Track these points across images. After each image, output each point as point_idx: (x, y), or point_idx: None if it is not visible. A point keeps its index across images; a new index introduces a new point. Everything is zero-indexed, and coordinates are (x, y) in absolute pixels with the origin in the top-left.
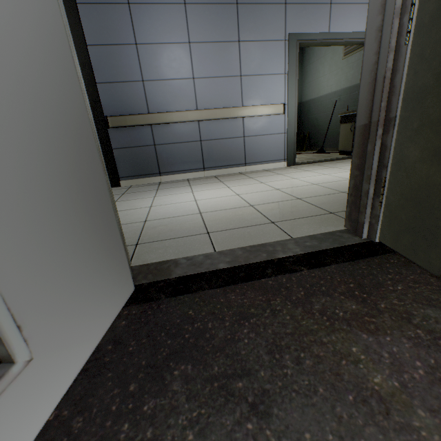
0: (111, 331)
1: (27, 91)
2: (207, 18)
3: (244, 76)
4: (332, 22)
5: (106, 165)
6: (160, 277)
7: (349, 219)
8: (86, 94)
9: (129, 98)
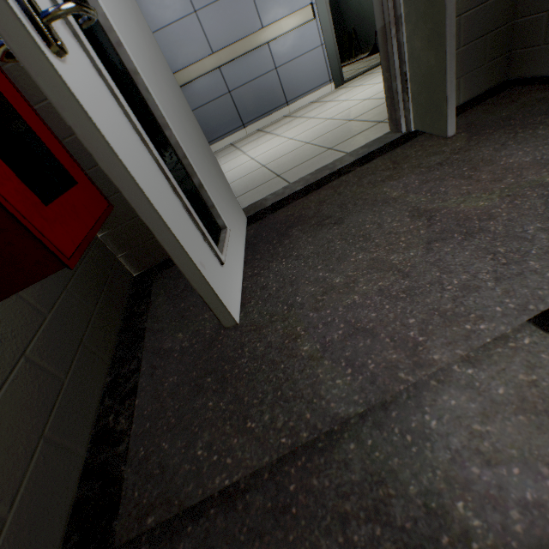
0: (248, 236)
1: (172, 98)
2: None
3: None
4: None
5: None
6: (259, 209)
7: (391, 121)
8: None
9: None
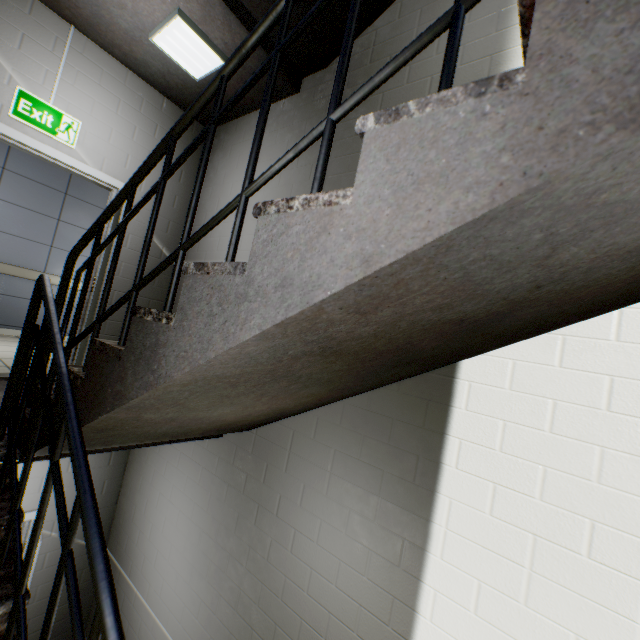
0: None
1: None
2: (28, 189)
3: (56, 248)
4: None
5: None
6: None
7: None
8: None
9: None
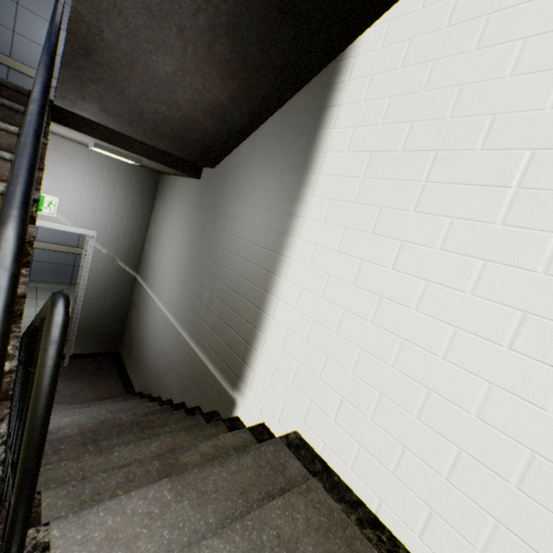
0: None
1: None
2: None
3: None
4: None
5: None
6: None
7: None
8: None
9: None
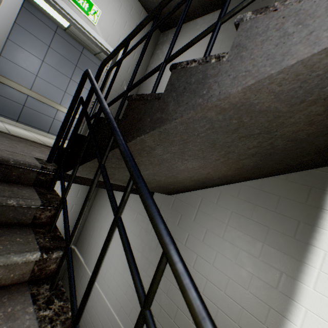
0: None
1: None
2: (59, 60)
3: (67, 93)
4: None
5: None
6: None
7: None
8: None
9: None
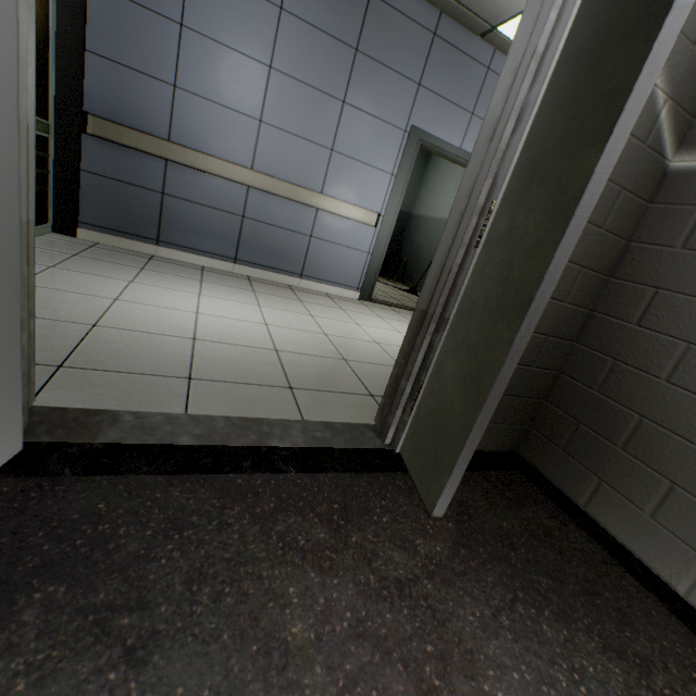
0: None
1: None
2: (309, 46)
3: (336, 153)
4: (468, 137)
5: (59, 192)
6: (78, 437)
7: (381, 413)
8: (34, 130)
9: (142, 101)
